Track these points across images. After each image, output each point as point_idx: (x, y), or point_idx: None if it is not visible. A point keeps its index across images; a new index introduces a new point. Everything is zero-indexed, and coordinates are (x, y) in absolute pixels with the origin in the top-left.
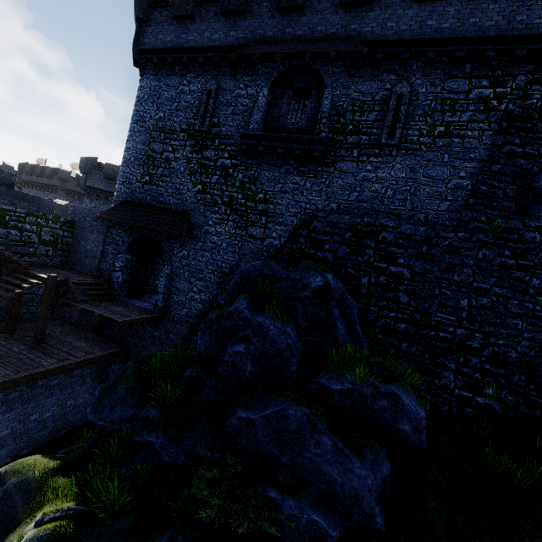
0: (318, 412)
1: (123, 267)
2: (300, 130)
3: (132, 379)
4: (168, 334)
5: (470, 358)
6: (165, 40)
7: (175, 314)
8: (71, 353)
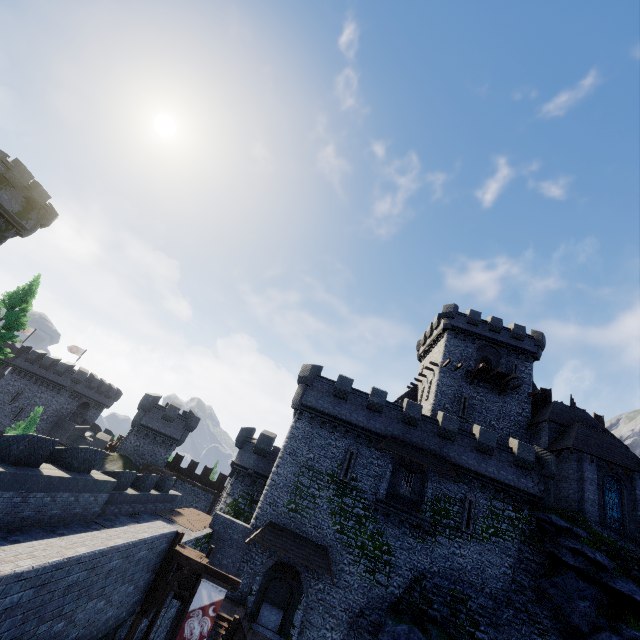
0: None
1: (257, 589)
2: (411, 500)
3: None
4: None
5: None
6: (324, 405)
7: None
8: None
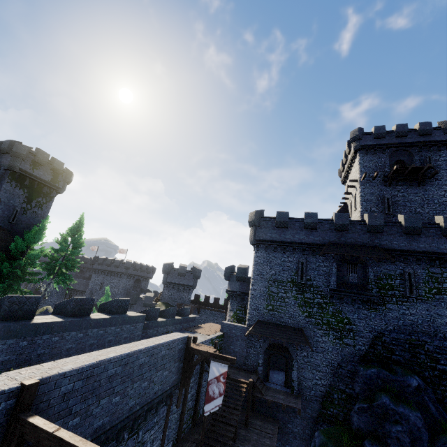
0: None
1: (262, 362)
2: (358, 284)
3: None
4: (305, 409)
5: None
6: (272, 236)
7: (306, 395)
8: (266, 431)
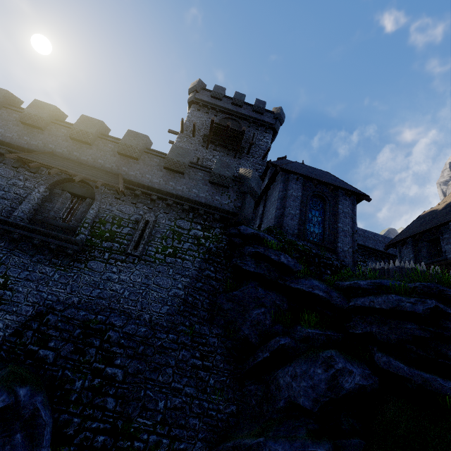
0: None
1: None
2: (66, 226)
3: None
4: None
5: None
6: None
7: None
8: None
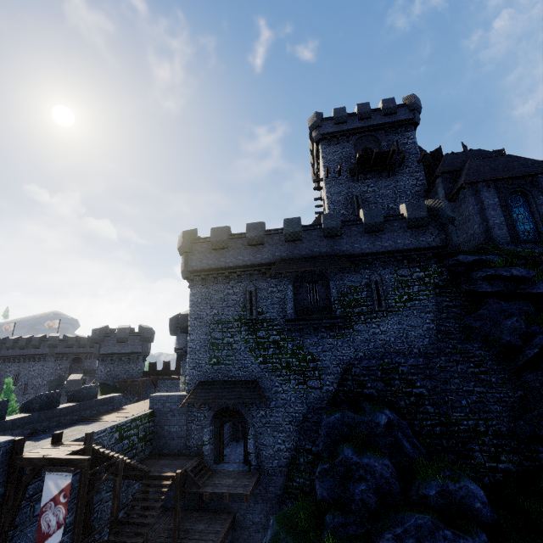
0: (435, 515)
1: (209, 439)
2: (320, 307)
3: (290, 541)
4: (268, 488)
5: (484, 439)
6: (209, 263)
7: (268, 468)
8: (206, 539)
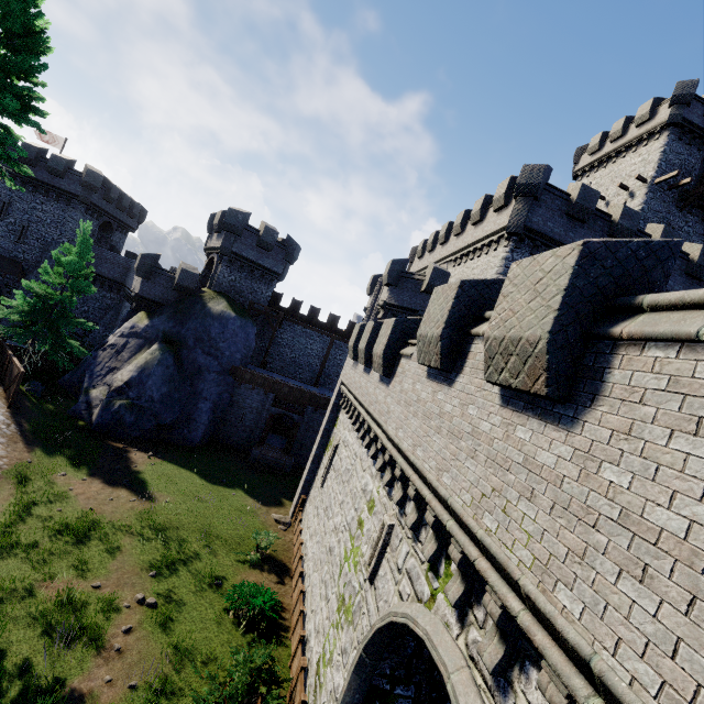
0: None
1: None
2: None
3: None
4: None
5: None
6: (554, 230)
7: None
8: None
